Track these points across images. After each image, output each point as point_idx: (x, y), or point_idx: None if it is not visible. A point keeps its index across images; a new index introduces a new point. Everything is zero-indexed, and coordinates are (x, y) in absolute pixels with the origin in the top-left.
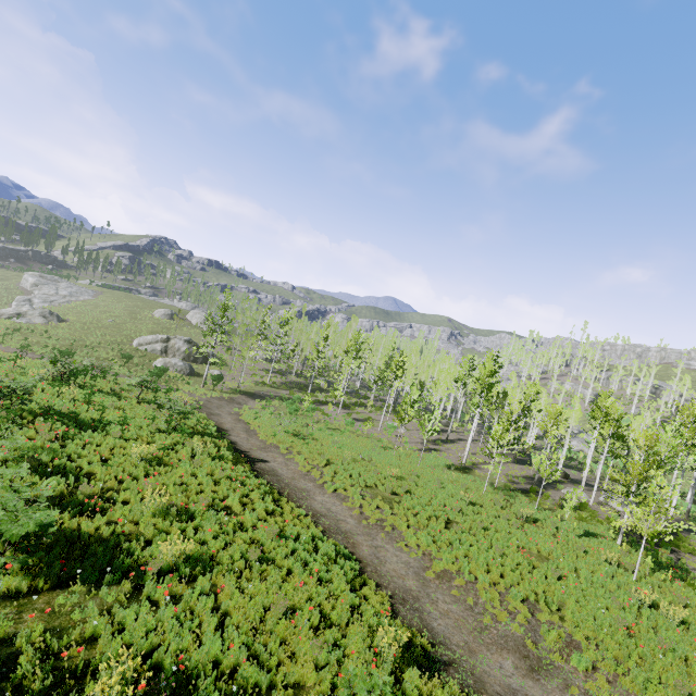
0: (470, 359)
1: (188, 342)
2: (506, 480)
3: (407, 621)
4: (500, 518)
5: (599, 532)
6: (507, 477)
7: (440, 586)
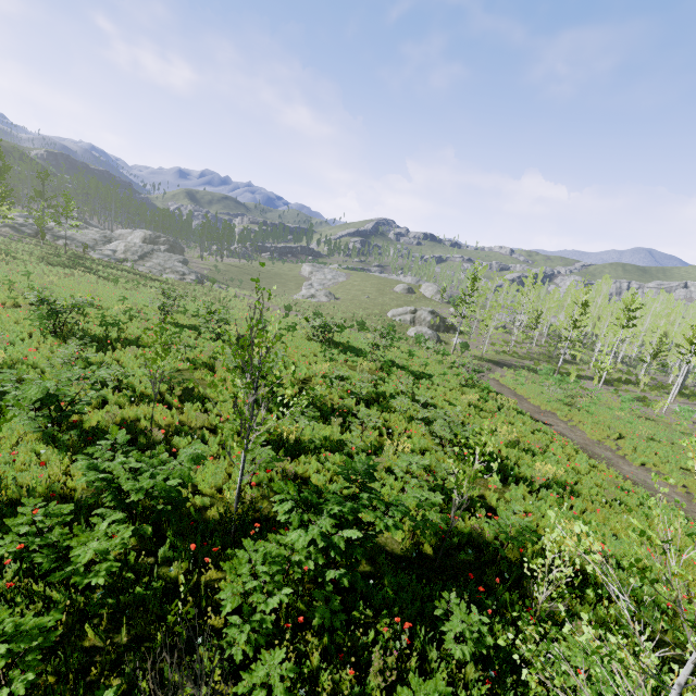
0: None
1: (431, 312)
2: None
3: None
4: None
5: None
6: None
7: None
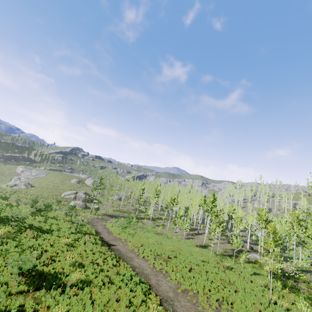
0: (204, 195)
1: (85, 193)
2: (222, 251)
3: (166, 308)
4: (215, 267)
5: (261, 273)
6: (223, 250)
7: (183, 295)
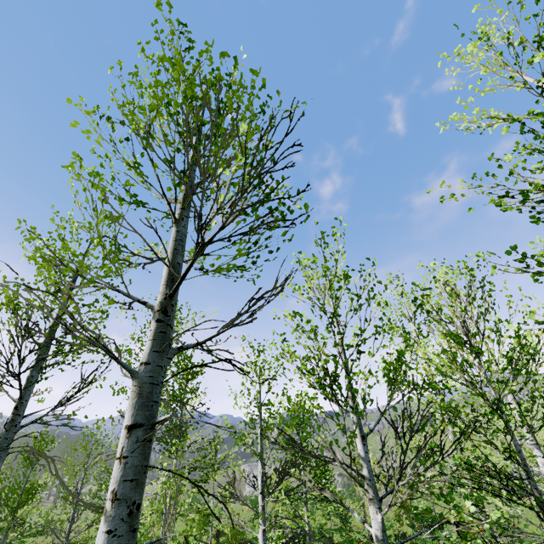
0: None
1: (340, 474)
2: None
3: None
4: None
5: None
6: None
7: None
